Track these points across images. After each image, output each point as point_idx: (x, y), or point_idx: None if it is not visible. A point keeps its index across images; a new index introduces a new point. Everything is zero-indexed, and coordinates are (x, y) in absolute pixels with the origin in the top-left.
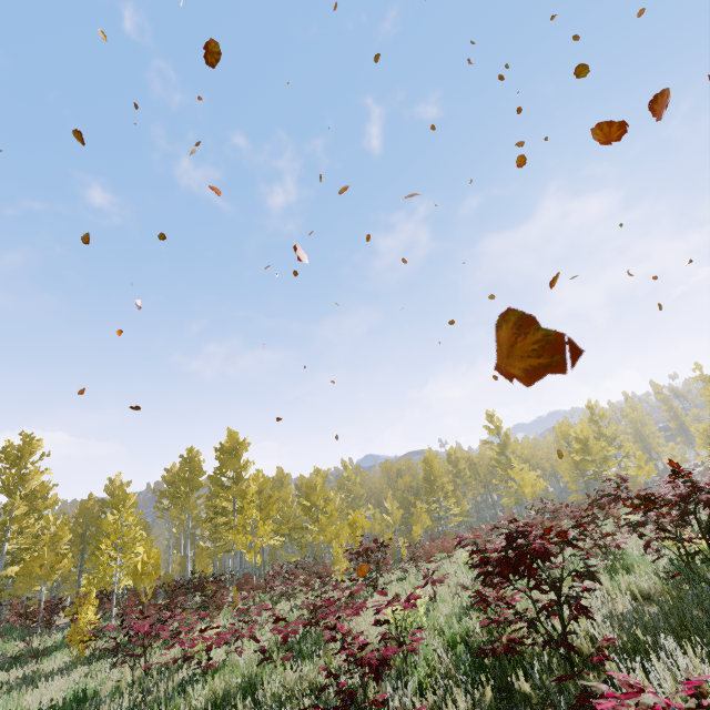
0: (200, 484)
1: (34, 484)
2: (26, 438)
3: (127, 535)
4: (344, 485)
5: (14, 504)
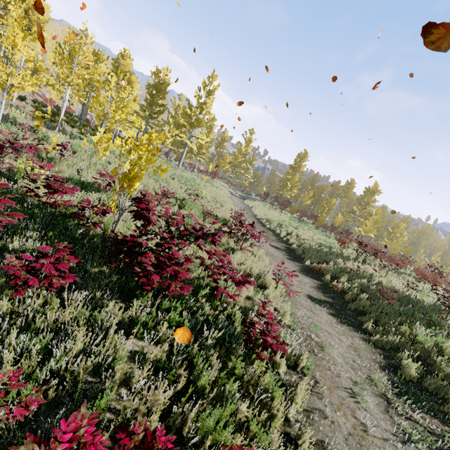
0: (349, 196)
1: (302, 169)
2: (305, 152)
3: (332, 206)
4: (415, 233)
5: (296, 174)
